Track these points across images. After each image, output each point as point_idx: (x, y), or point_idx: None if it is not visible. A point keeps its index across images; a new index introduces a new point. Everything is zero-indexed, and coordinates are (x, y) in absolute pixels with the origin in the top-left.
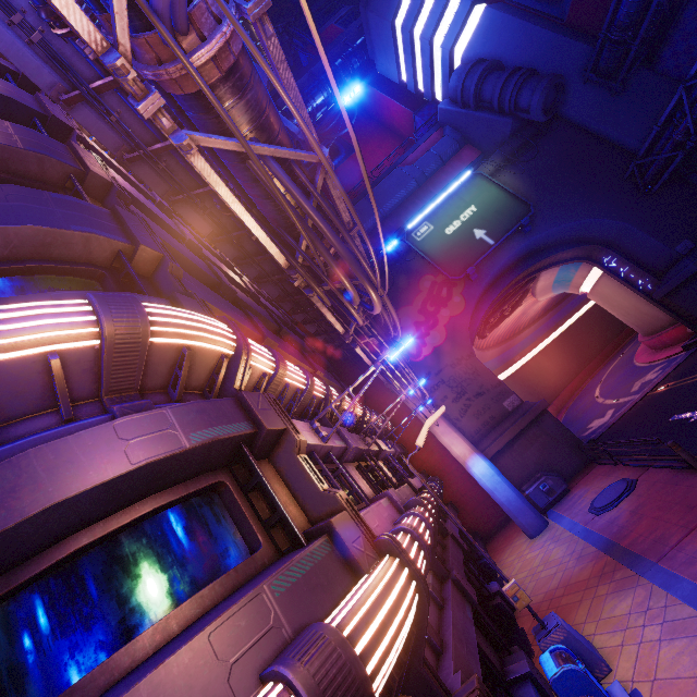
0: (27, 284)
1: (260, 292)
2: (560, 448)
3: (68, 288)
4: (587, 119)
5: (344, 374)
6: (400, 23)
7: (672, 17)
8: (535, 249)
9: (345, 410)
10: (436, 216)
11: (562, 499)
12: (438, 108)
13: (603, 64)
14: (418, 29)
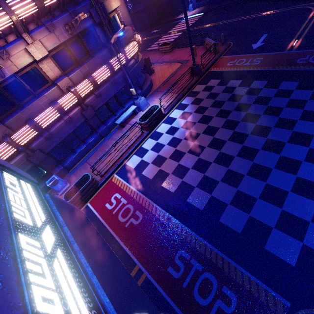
0: None
1: None
2: None
3: None
4: None
5: None
6: None
7: None
8: None
9: None
10: None
11: None
12: None
13: None
14: None
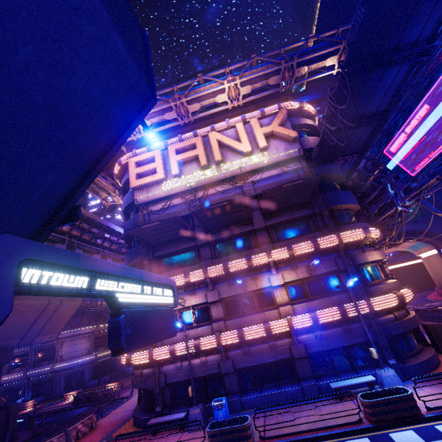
0: (351, 214)
1: None
2: None
3: (353, 216)
4: None
5: None
6: None
7: None
8: (415, 231)
9: None
10: None
11: None
12: None
13: None
14: None
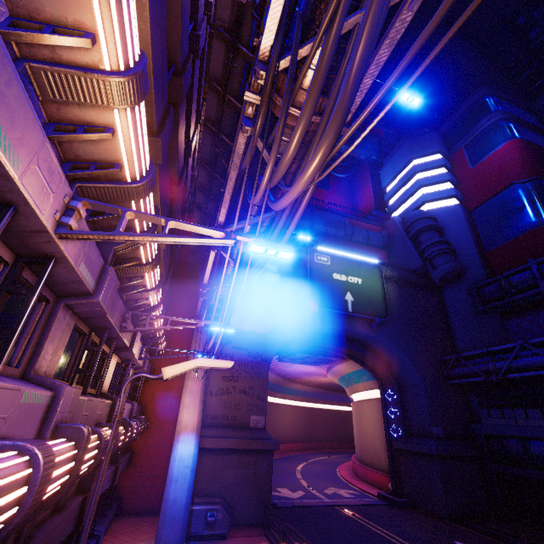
0: None
1: (195, 165)
2: (253, 491)
3: None
4: (452, 308)
5: (178, 280)
6: (415, 163)
7: (534, 307)
8: (364, 342)
9: (144, 278)
10: (338, 260)
11: (213, 541)
12: (392, 217)
13: (485, 291)
14: (420, 176)
